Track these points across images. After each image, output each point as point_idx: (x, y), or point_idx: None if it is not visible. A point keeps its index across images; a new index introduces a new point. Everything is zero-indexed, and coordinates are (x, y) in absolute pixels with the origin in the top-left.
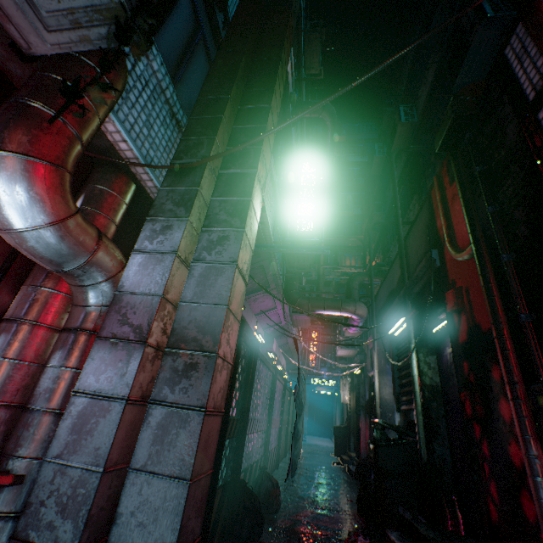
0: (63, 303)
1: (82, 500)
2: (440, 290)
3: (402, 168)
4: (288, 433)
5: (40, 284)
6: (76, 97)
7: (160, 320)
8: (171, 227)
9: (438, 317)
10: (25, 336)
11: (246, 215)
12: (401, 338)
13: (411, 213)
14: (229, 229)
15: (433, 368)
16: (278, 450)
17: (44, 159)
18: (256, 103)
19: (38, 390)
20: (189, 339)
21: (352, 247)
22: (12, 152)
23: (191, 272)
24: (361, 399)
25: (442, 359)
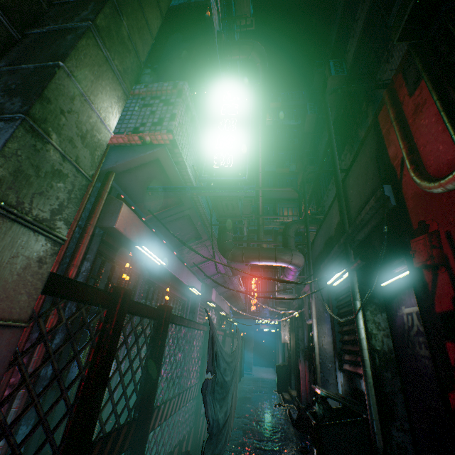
0: None
1: None
2: (398, 236)
3: (333, 122)
4: None
5: None
6: None
7: None
8: None
9: (393, 271)
10: None
11: (39, 89)
12: (341, 290)
13: (343, 163)
14: None
15: (384, 329)
16: None
17: None
18: None
19: None
20: None
21: (289, 199)
22: None
23: None
24: (300, 342)
25: (395, 319)
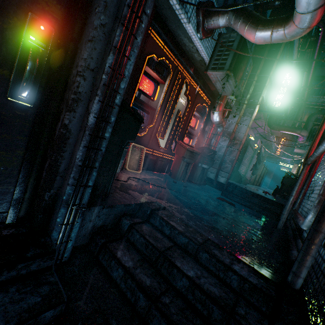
0: (213, 129)
1: (220, 157)
2: None
3: None
4: (256, 179)
5: (210, 126)
6: (235, 117)
7: (231, 135)
8: (235, 116)
9: None
10: (209, 135)
11: (252, 114)
12: None
13: None
14: (248, 117)
15: None
16: (250, 179)
17: (221, 111)
18: (264, 74)
19: (211, 143)
20: (236, 139)
21: None
22: (218, 111)
23: (238, 126)
24: None
25: None
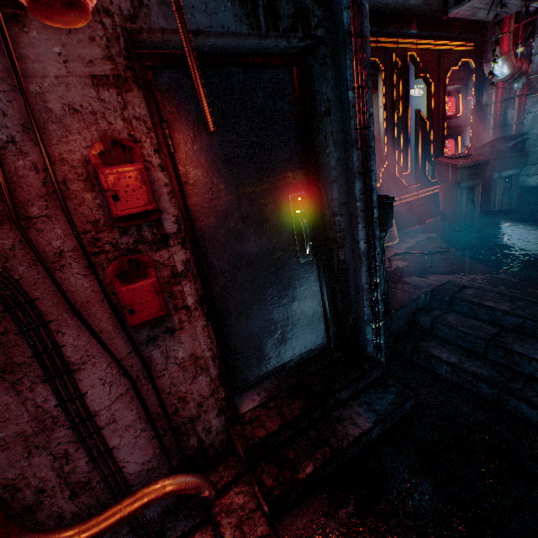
0: (502, 91)
1: None
2: None
3: None
4: None
5: (492, 89)
6: None
7: None
8: None
9: None
10: (495, 107)
11: None
12: None
13: None
14: None
15: None
16: None
17: (508, 53)
18: None
19: (508, 120)
20: None
21: None
22: (500, 58)
23: None
24: None
25: None
